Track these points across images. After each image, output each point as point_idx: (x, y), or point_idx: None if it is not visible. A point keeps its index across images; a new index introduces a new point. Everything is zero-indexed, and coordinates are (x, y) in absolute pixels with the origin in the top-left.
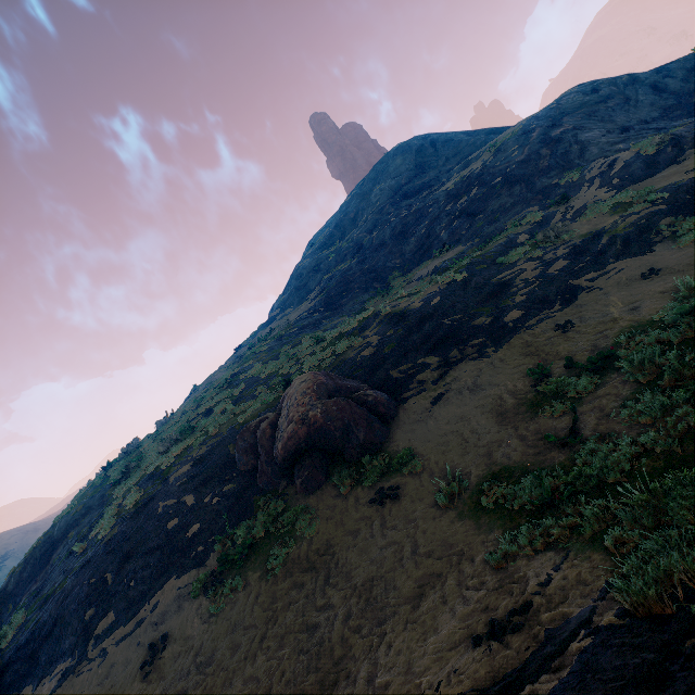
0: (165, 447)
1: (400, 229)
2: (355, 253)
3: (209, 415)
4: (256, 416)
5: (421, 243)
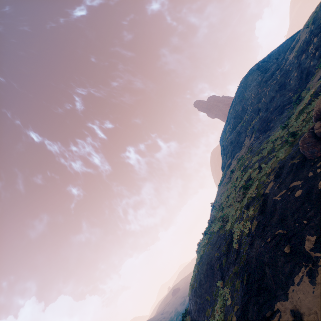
0: (239, 198)
1: (278, 87)
2: (257, 113)
3: (249, 181)
4: (290, 150)
5: (299, 78)
